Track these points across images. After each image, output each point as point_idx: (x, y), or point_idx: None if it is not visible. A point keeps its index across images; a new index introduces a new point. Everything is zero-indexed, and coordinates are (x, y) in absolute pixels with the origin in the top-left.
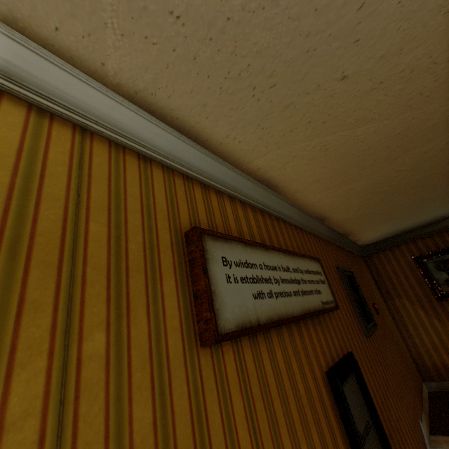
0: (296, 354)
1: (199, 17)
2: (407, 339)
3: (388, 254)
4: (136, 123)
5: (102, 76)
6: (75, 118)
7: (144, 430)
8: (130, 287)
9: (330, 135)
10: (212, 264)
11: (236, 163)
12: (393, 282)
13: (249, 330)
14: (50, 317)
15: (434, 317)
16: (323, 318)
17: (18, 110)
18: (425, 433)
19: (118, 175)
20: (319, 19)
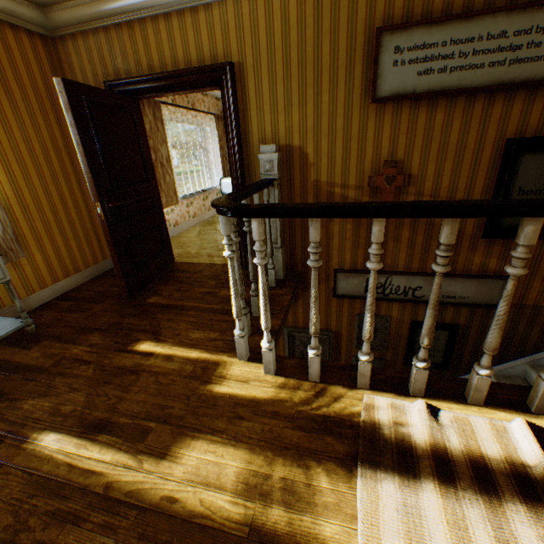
0: (464, 119)
1: None
2: None
3: None
4: None
5: None
6: None
7: (340, 128)
8: (338, 76)
9: None
10: (383, 56)
11: None
12: None
13: (400, 98)
14: (312, 90)
15: None
16: None
17: None
18: None
19: (335, 6)
20: None
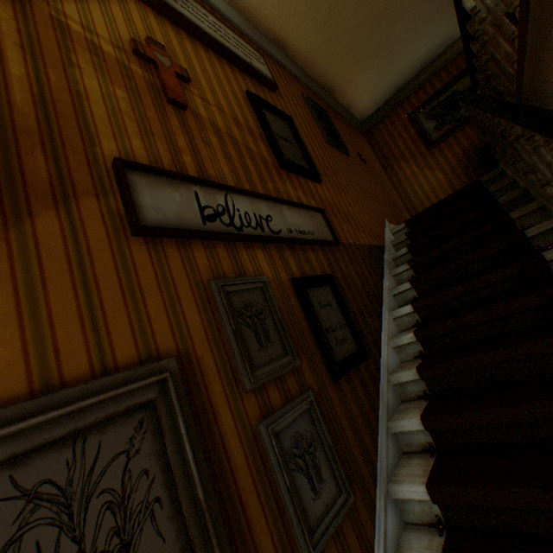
0: (209, 60)
1: None
2: (405, 199)
3: (386, 122)
4: None
5: None
6: None
7: None
8: None
9: None
10: None
11: None
12: (392, 149)
13: None
14: None
15: (426, 168)
16: (258, 85)
17: None
18: (389, 226)
19: None
20: None
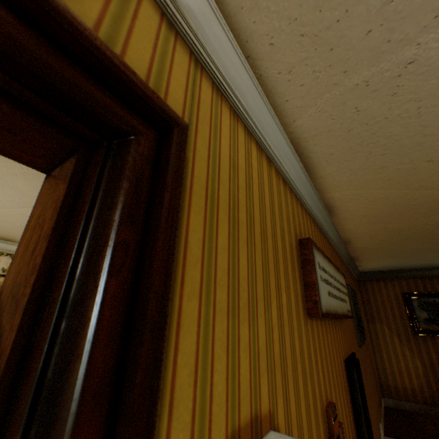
0: (334, 341)
1: (370, 113)
2: (378, 359)
3: (381, 284)
4: (288, 157)
5: (287, 126)
6: (270, 153)
7: (297, 353)
8: (288, 270)
9: (396, 190)
10: (316, 265)
11: (320, 190)
12: (379, 309)
13: (328, 315)
14: (274, 278)
15: (406, 347)
16: (342, 322)
17: (254, 146)
18: (381, 433)
19: (279, 193)
20: (437, 129)
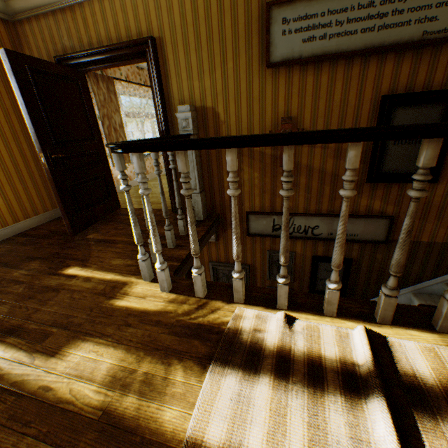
0: (345, 80)
1: None
2: None
3: None
4: None
5: None
6: None
7: (243, 90)
8: (239, 46)
9: None
10: (273, 26)
11: None
12: None
13: (290, 62)
14: (219, 58)
15: None
16: (431, 52)
17: None
18: None
19: None
20: None
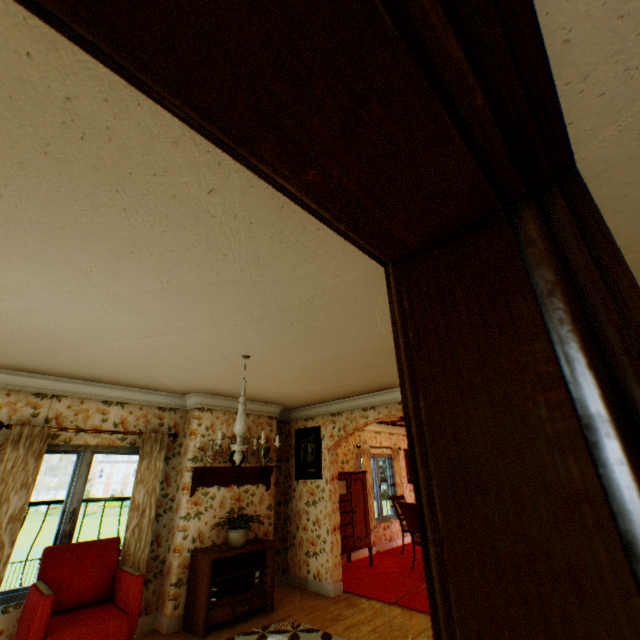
0: None
1: None
2: None
3: None
4: None
5: None
6: None
7: None
8: None
9: None
10: None
11: None
12: None
13: None
14: None
15: None
16: None
17: None
18: None
19: None
20: None
